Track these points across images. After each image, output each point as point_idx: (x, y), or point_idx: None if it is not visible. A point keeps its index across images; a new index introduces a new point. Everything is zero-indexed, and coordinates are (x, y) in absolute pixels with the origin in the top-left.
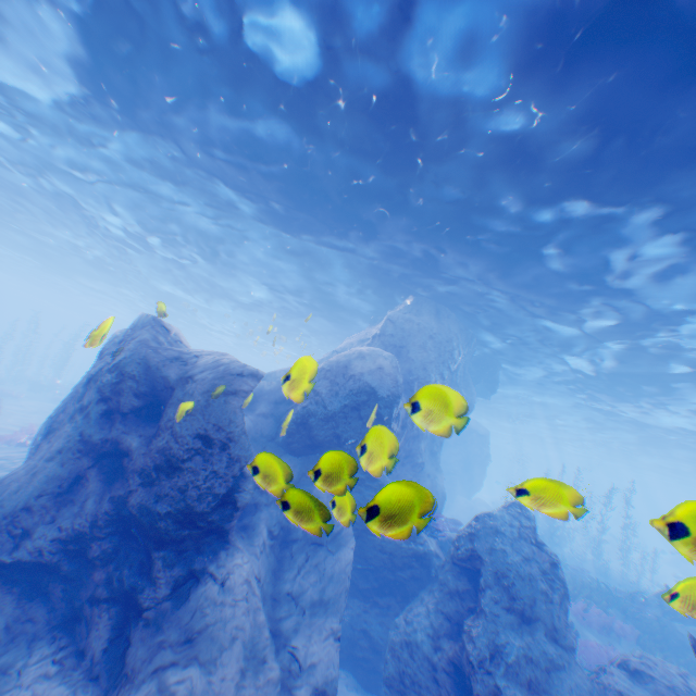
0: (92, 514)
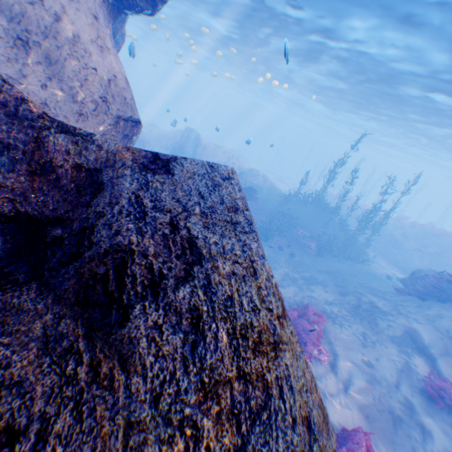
0: None
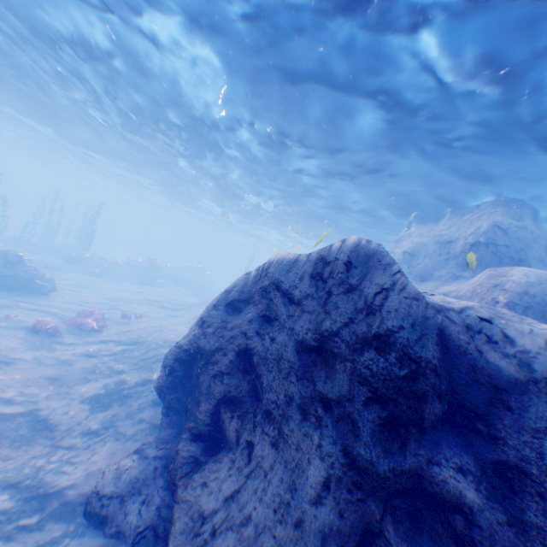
0: None
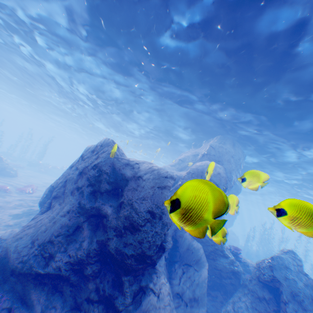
0: (87, 250)
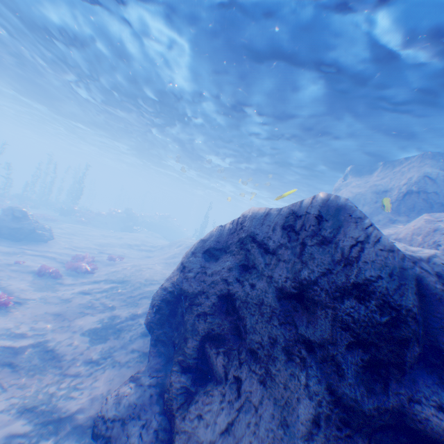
0: None
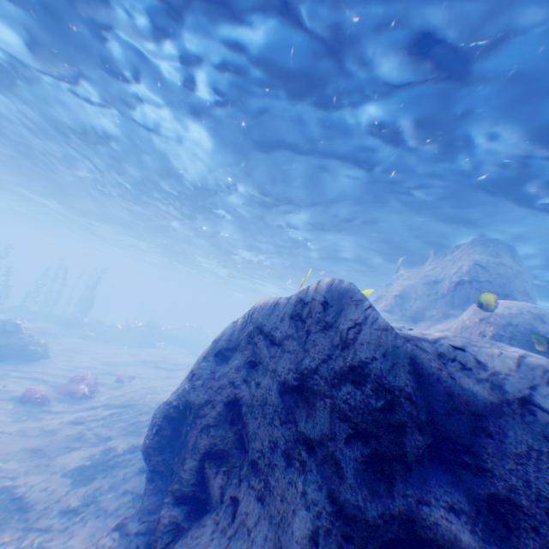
0: None
